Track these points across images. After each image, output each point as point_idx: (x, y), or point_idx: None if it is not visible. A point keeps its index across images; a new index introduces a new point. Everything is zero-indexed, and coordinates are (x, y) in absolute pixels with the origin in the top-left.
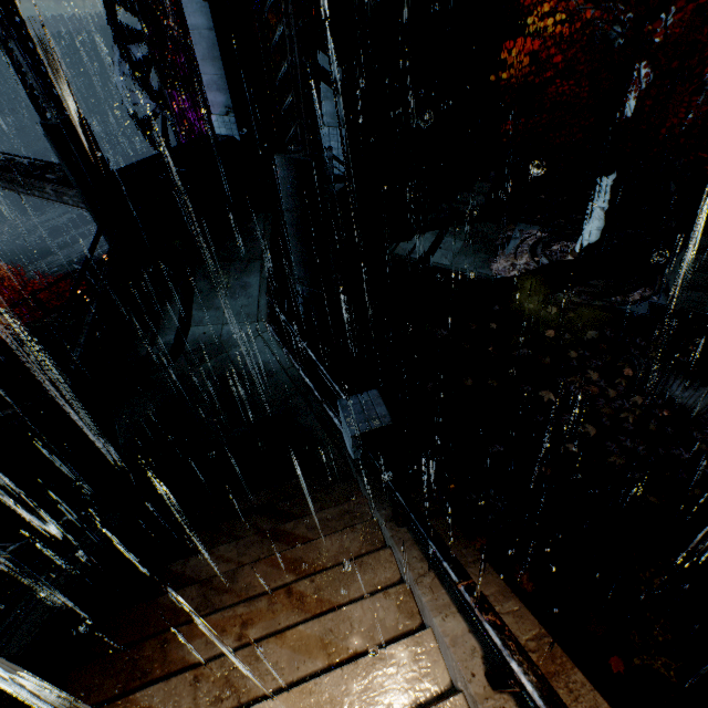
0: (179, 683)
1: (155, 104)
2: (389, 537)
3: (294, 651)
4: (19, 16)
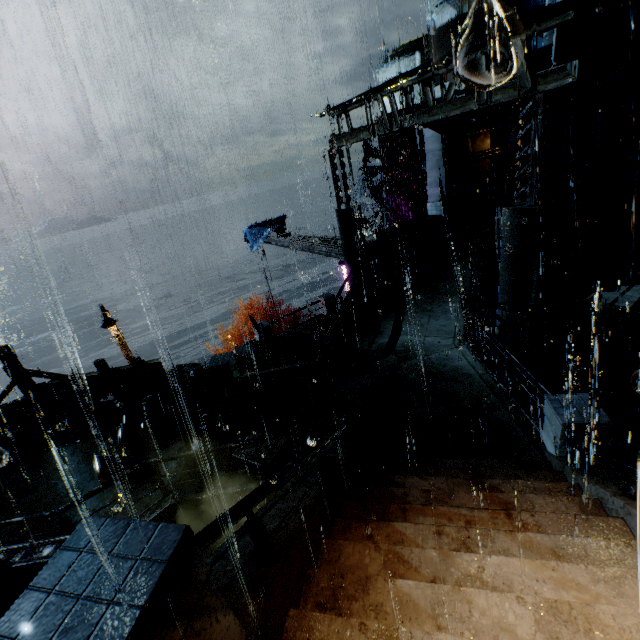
0: (424, 529)
1: (377, 205)
2: (622, 504)
3: (524, 547)
4: (346, 157)
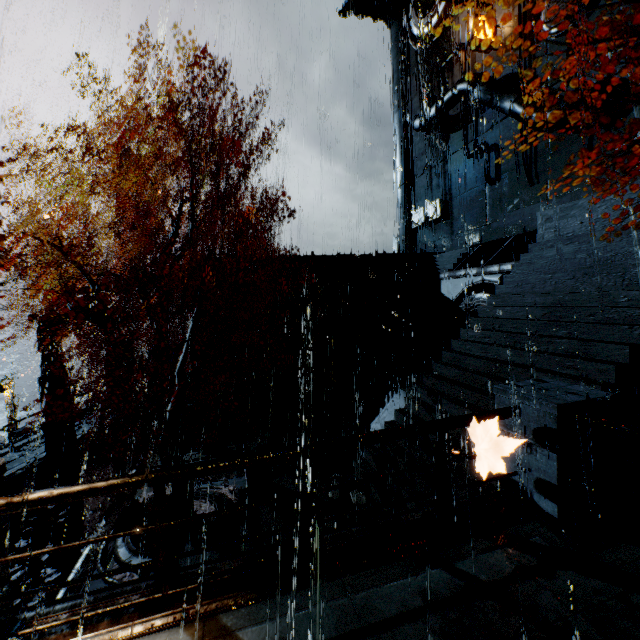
0: None
1: None
2: None
3: None
4: None
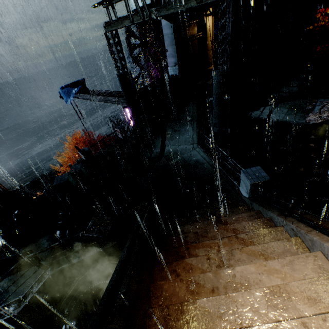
0: (201, 258)
1: (139, 69)
2: (283, 220)
3: (248, 255)
4: (117, 38)
